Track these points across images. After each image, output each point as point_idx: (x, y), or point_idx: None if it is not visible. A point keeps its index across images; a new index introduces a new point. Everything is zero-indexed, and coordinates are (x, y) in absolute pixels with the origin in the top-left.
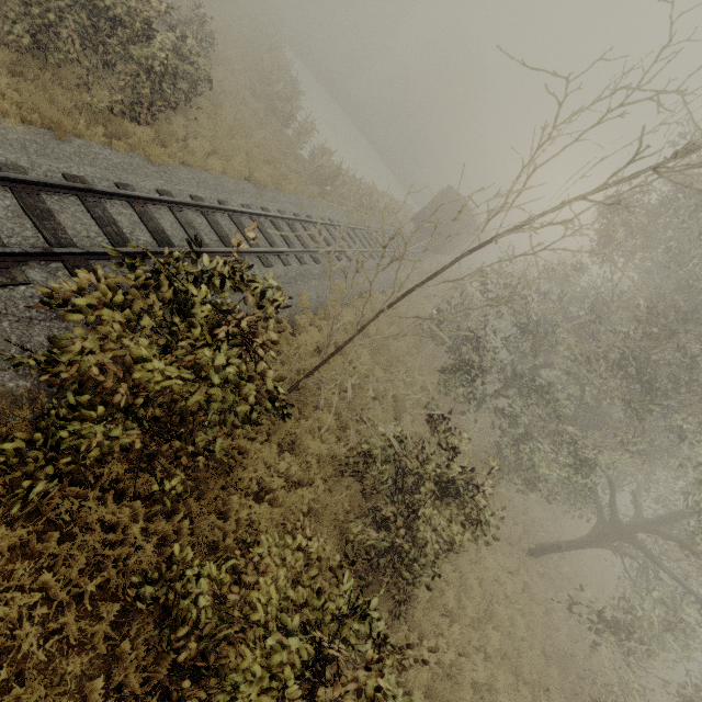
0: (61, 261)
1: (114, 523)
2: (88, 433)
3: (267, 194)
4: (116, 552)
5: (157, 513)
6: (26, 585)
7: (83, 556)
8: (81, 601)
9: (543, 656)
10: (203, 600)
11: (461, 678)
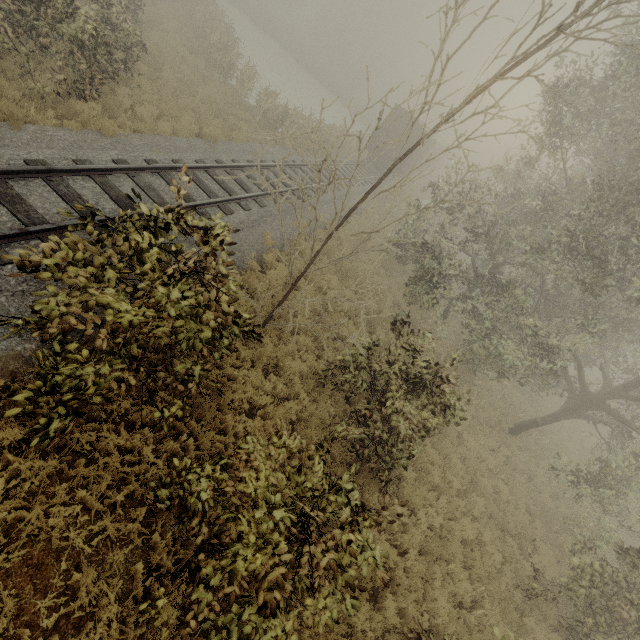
0: (39, 238)
1: (130, 448)
2: (81, 375)
3: (219, 147)
4: (136, 469)
5: (166, 437)
6: (68, 501)
7: (107, 474)
8: (115, 509)
9: (528, 514)
10: (204, 493)
11: (450, 537)
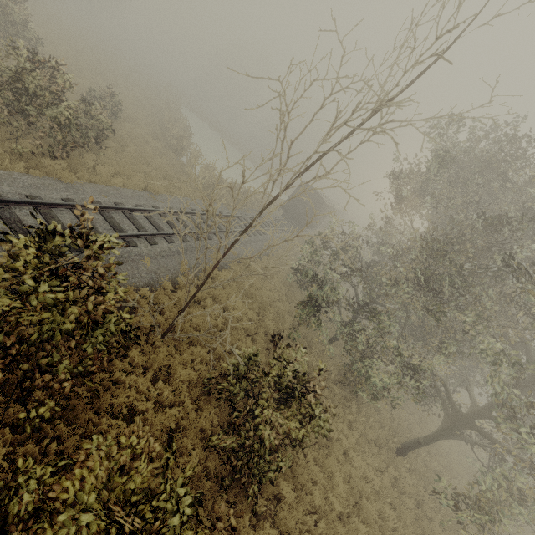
0: None
1: None
2: None
3: (159, 198)
4: None
5: (29, 439)
6: None
7: None
8: None
9: None
10: (26, 498)
11: None
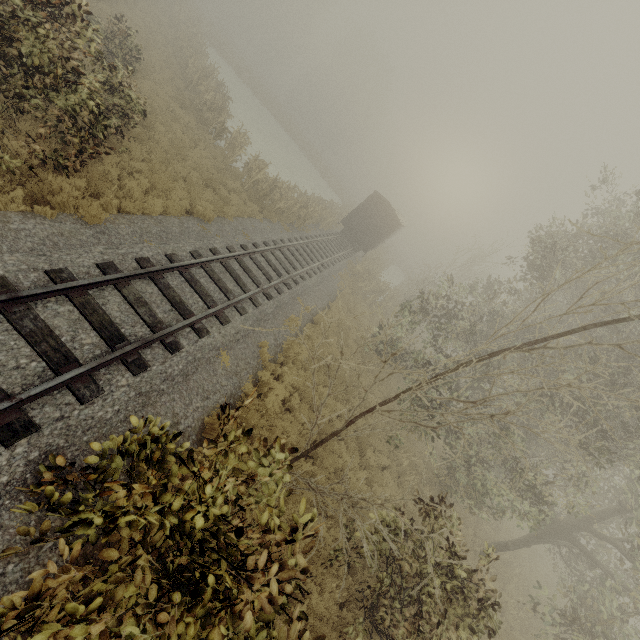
0: None
1: None
2: None
3: (211, 228)
4: None
5: None
6: None
7: None
8: None
9: None
10: None
11: None
